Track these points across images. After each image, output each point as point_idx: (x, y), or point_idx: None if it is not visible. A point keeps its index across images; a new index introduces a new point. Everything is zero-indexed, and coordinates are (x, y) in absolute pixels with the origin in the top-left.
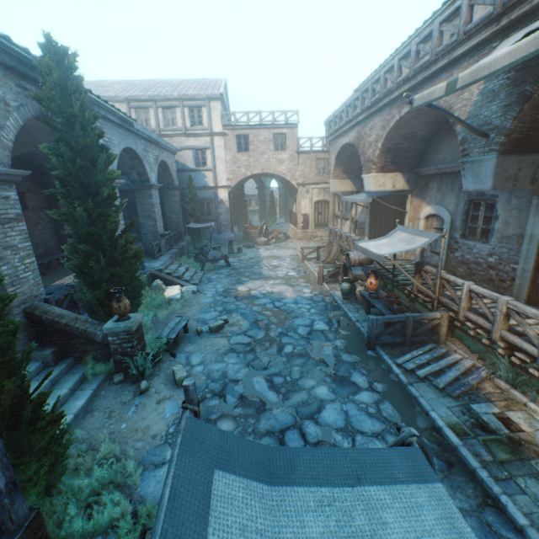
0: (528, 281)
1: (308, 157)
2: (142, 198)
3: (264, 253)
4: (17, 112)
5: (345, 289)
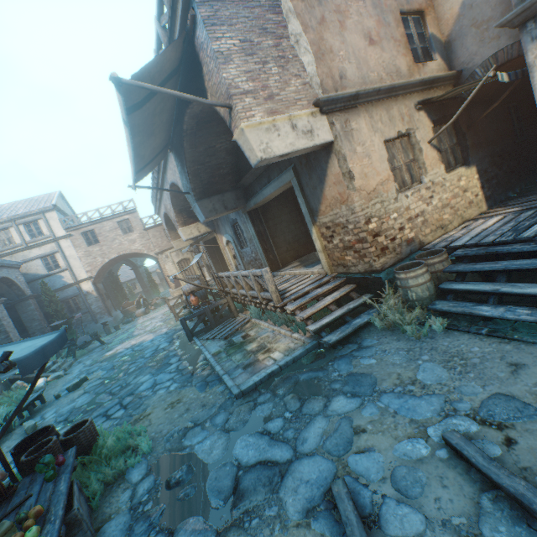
0: (265, 259)
1: (156, 230)
2: None
3: (141, 320)
4: None
5: (186, 313)
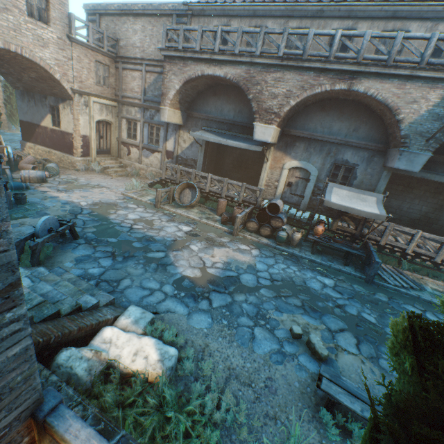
0: None
1: (86, 52)
2: None
3: (71, 198)
4: None
5: (286, 237)
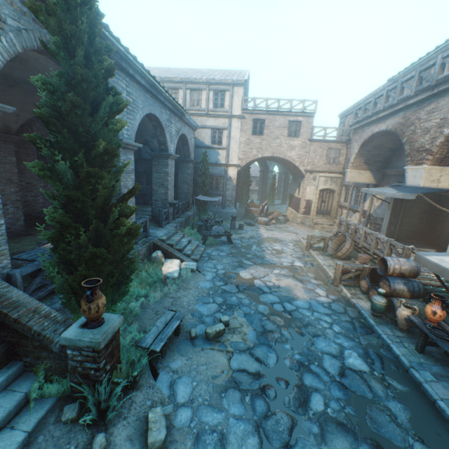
0: None
1: (320, 145)
2: (158, 166)
3: (264, 233)
4: (15, 34)
5: (379, 304)
